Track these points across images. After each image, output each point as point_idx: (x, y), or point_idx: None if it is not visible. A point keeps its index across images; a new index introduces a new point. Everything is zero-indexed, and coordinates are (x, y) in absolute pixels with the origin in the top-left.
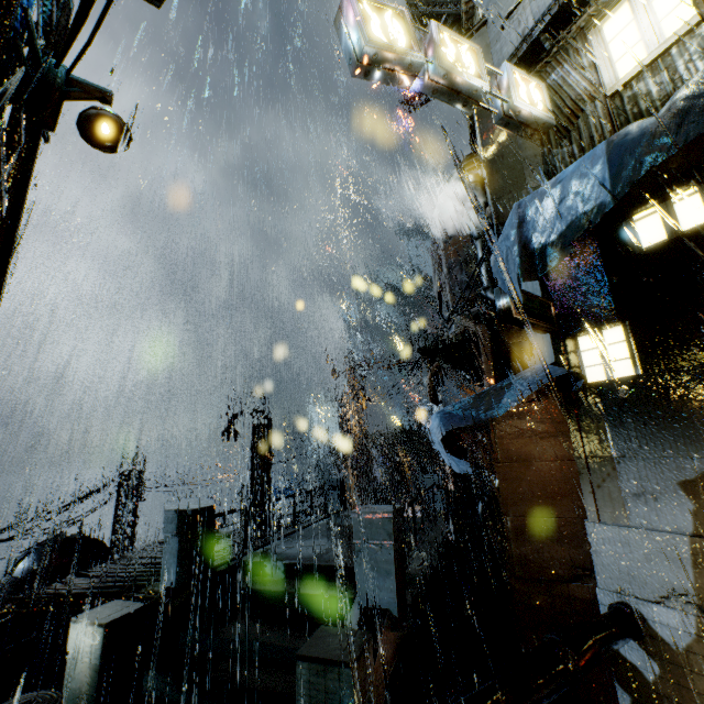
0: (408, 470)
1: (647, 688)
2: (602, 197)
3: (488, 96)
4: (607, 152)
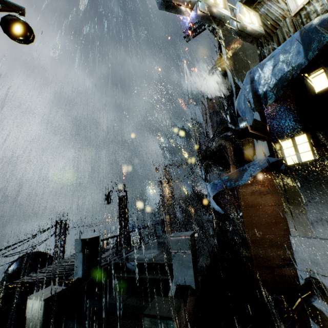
0: (193, 214)
1: (327, 321)
2: (297, 61)
3: (229, 21)
4: (300, 36)
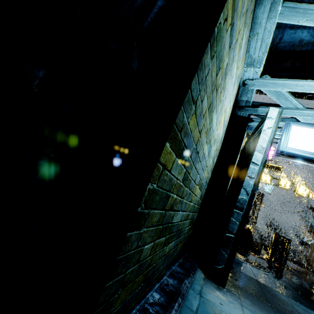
0: None
1: None
2: None
3: None
4: None
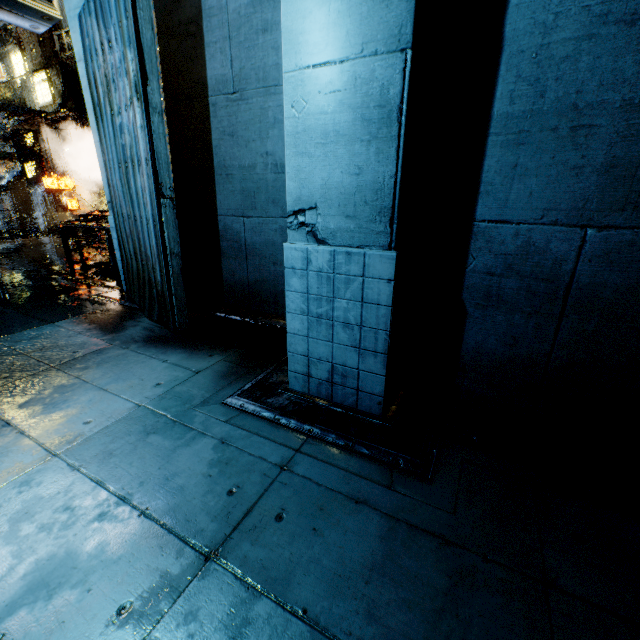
0: None
1: None
2: None
3: None
4: None
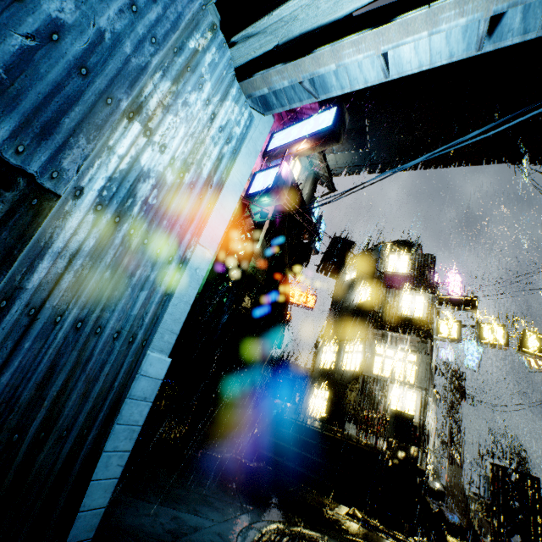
0: None
1: None
2: None
3: None
4: None
